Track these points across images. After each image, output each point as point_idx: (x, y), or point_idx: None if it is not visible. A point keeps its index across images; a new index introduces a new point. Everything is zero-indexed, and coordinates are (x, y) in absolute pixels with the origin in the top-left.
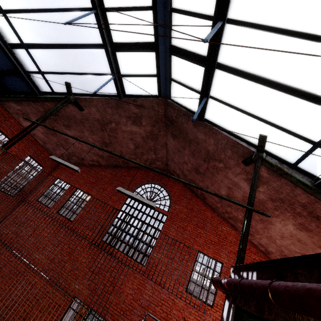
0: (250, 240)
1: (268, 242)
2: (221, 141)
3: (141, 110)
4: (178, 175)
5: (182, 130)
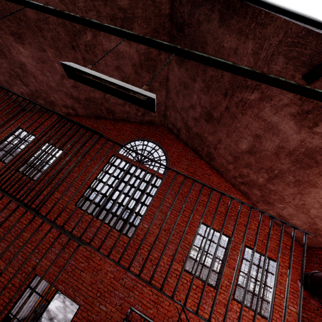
0: (265, 211)
1: (295, 212)
2: (271, 40)
3: (132, 1)
4: (179, 130)
5: (197, 40)
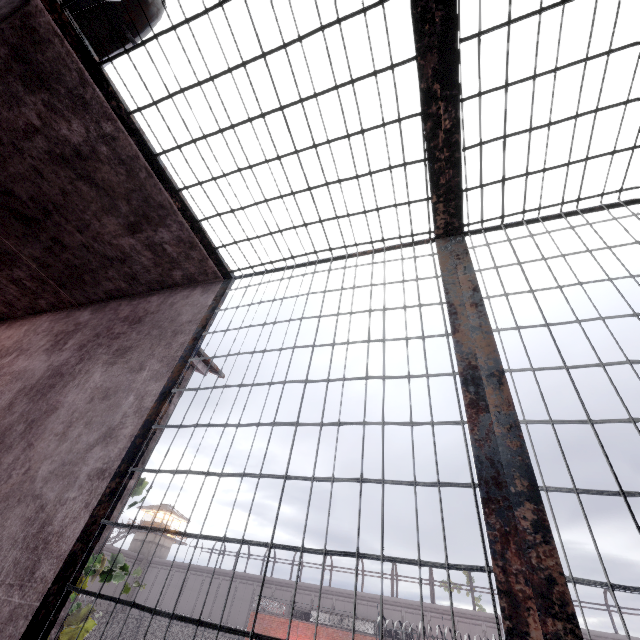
0: None
1: None
2: None
3: None
4: None
5: None
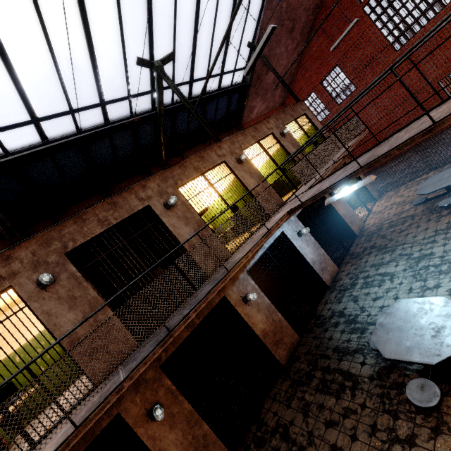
0: None
1: None
2: None
3: None
4: None
5: None
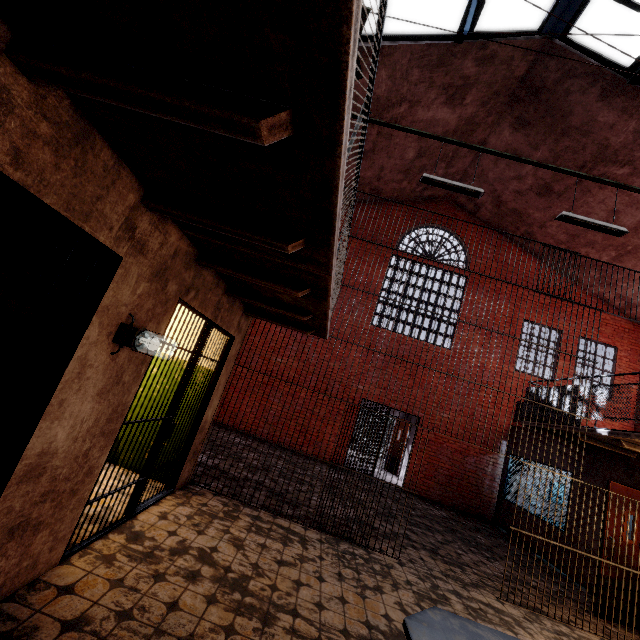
0: (600, 295)
1: None
2: None
3: (482, 68)
4: (480, 205)
5: (559, 108)
